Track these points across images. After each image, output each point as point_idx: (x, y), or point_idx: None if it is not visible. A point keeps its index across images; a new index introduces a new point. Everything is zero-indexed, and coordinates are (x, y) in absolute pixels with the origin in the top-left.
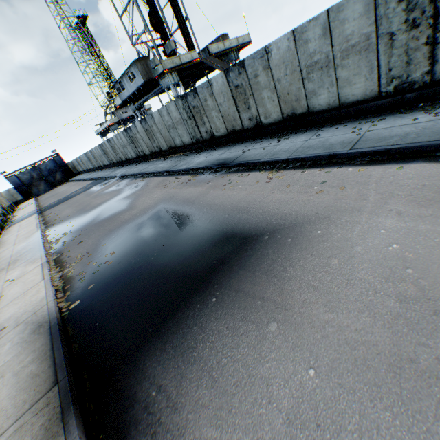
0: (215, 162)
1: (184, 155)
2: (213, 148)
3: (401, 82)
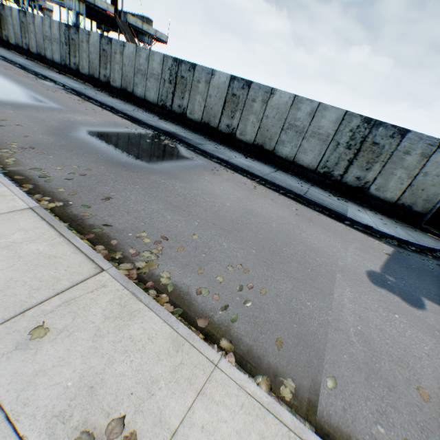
0: (62, 82)
1: (49, 68)
2: (74, 78)
3: (164, 104)
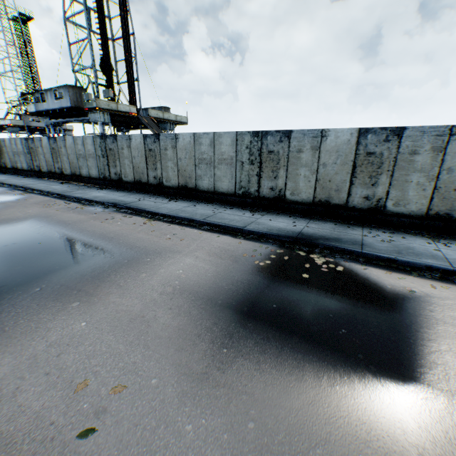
0: (111, 200)
1: (87, 185)
2: (117, 189)
3: (246, 191)
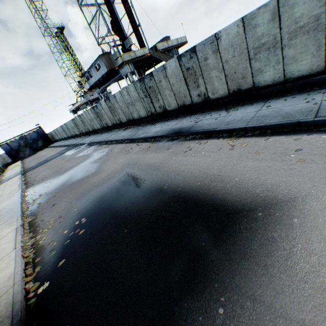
0: (171, 131)
1: (141, 125)
2: (165, 119)
3: None
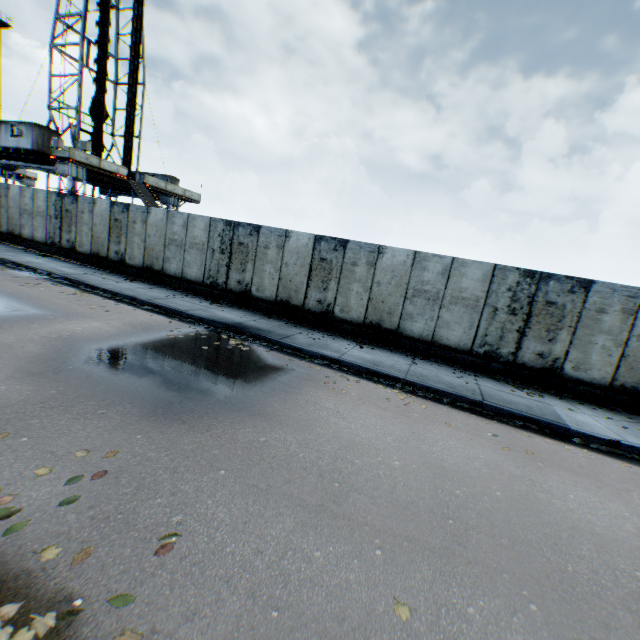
0: (48, 268)
1: (26, 249)
2: (67, 260)
3: (214, 281)
